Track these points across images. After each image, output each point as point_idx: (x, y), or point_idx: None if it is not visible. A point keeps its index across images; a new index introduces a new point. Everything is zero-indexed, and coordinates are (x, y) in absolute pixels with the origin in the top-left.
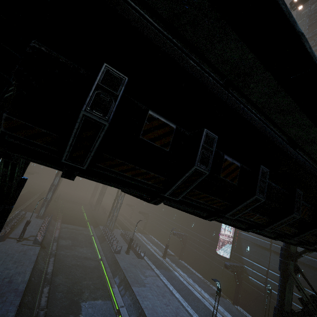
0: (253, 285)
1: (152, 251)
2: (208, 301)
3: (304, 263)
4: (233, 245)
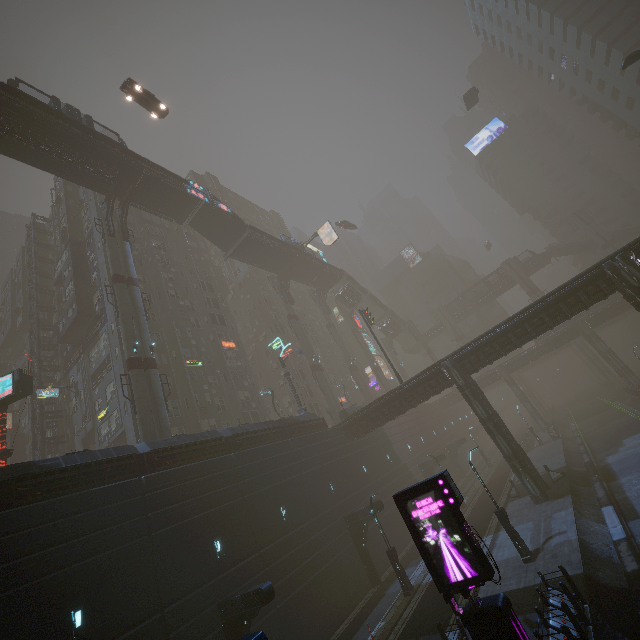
0: None
1: None
2: None
3: None
4: None
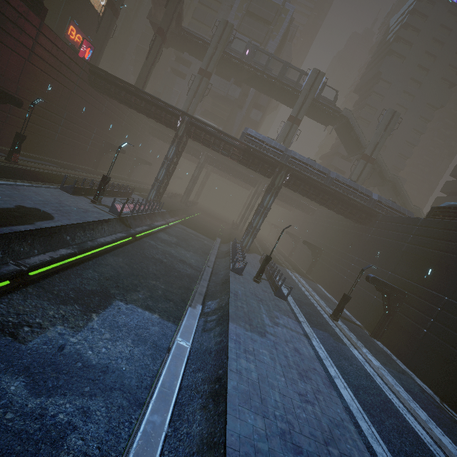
0: None
1: (310, 301)
2: None
3: None
4: None
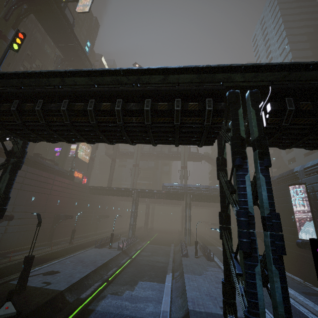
0: None
1: None
2: (290, 295)
3: None
4: (314, 222)
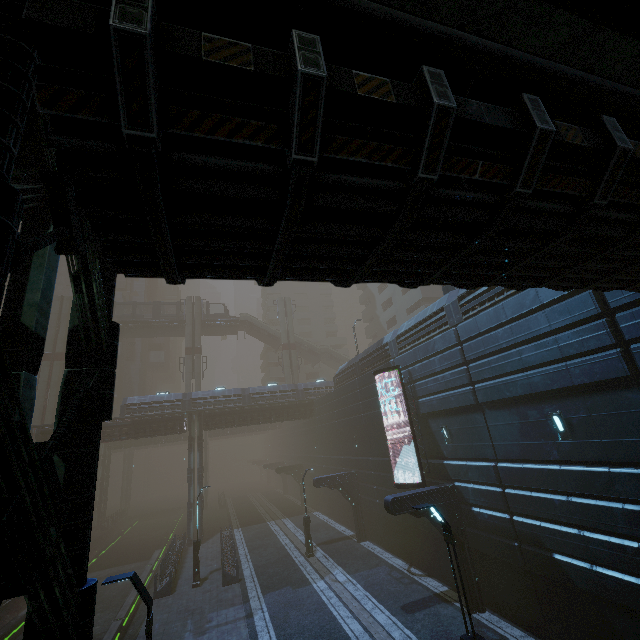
0: (488, 527)
1: (286, 551)
2: (378, 635)
3: (550, 390)
4: (416, 444)
